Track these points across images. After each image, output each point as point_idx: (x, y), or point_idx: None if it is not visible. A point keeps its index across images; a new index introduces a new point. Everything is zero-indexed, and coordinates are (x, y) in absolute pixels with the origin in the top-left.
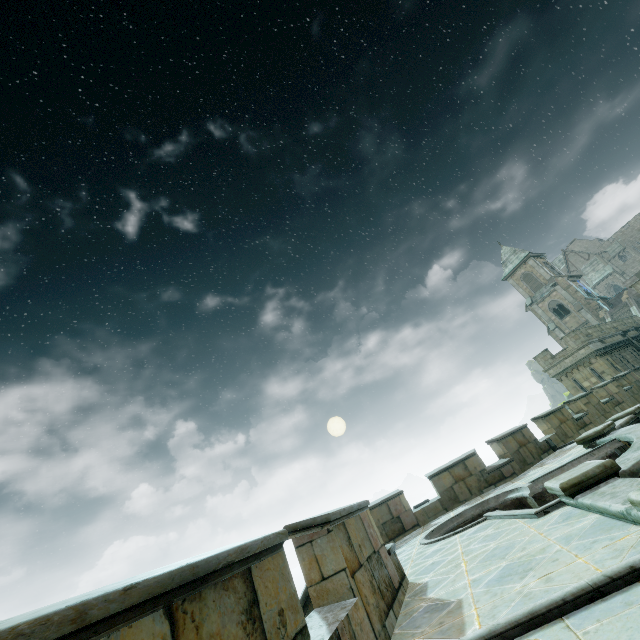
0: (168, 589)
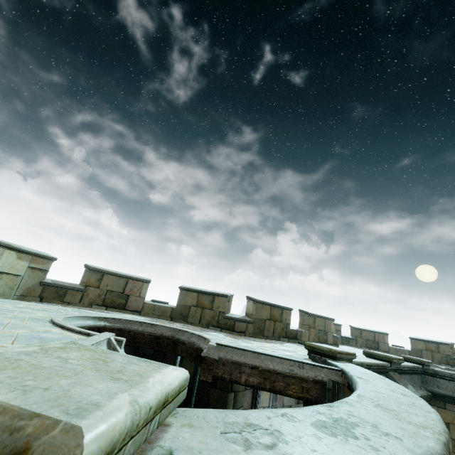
0: (271, 305)
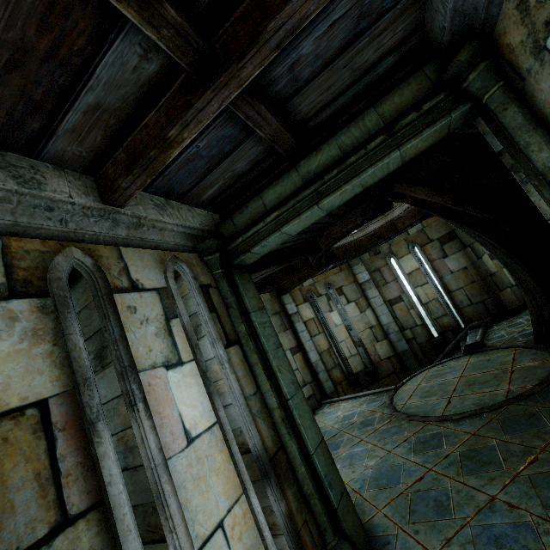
0: None
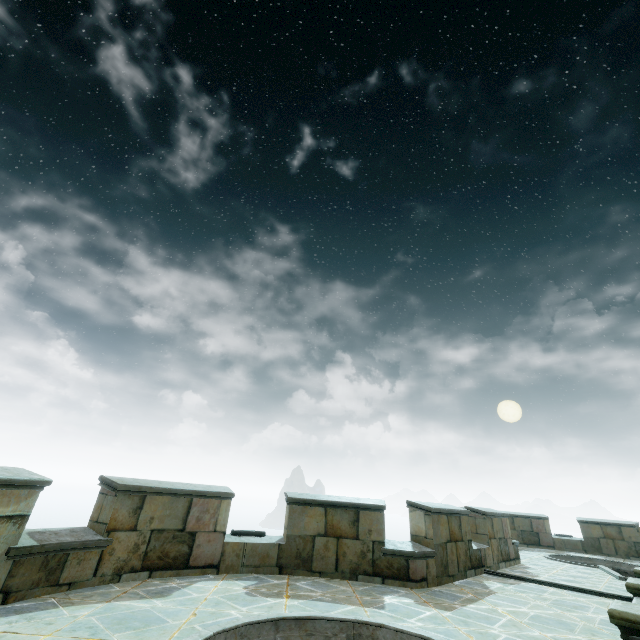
0: (448, 512)
